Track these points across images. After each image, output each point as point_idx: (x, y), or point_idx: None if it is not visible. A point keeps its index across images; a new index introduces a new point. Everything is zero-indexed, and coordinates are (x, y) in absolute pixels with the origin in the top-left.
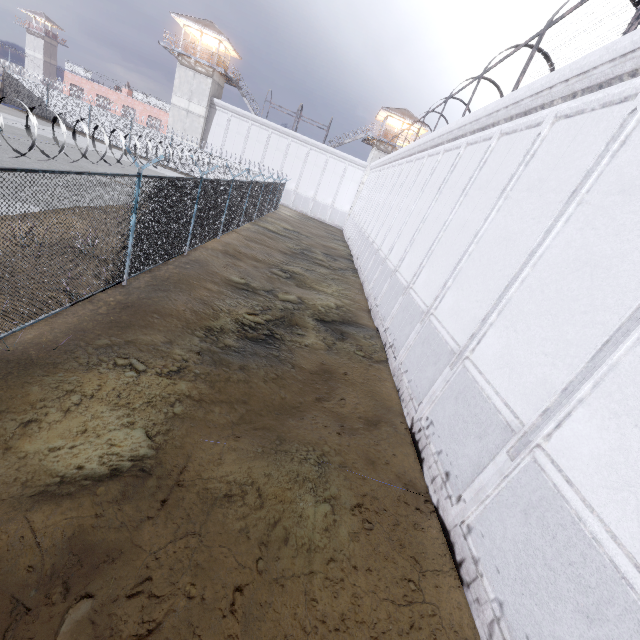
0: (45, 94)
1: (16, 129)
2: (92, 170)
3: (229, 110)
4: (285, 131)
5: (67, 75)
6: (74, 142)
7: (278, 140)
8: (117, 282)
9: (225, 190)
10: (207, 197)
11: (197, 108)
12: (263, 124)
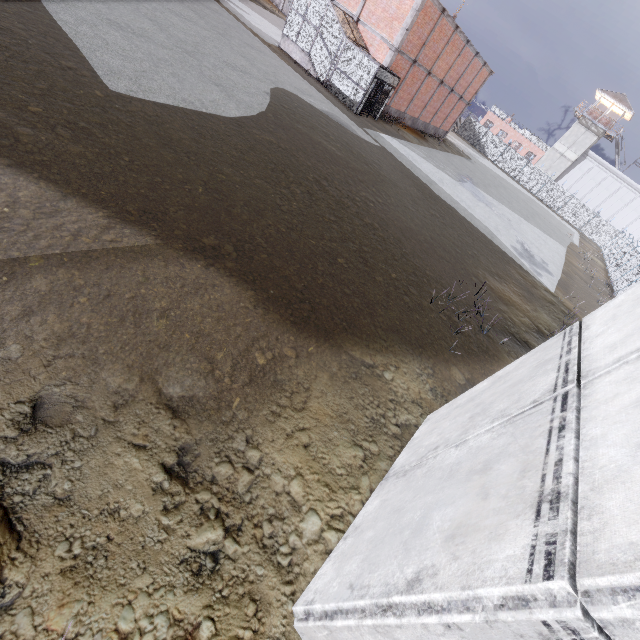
0: (483, 133)
1: (491, 170)
2: (535, 210)
3: (596, 161)
4: (638, 188)
5: (489, 114)
6: (503, 176)
7: (626, 193)
8: (615, 294)
9: (635, 258)
10: (635, 264)
11: (571, 154)
12: (620, 178)
